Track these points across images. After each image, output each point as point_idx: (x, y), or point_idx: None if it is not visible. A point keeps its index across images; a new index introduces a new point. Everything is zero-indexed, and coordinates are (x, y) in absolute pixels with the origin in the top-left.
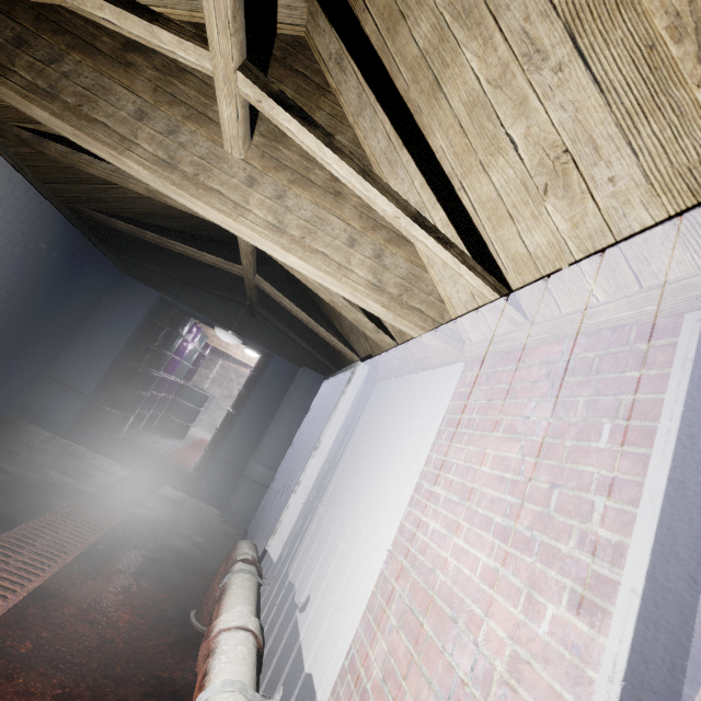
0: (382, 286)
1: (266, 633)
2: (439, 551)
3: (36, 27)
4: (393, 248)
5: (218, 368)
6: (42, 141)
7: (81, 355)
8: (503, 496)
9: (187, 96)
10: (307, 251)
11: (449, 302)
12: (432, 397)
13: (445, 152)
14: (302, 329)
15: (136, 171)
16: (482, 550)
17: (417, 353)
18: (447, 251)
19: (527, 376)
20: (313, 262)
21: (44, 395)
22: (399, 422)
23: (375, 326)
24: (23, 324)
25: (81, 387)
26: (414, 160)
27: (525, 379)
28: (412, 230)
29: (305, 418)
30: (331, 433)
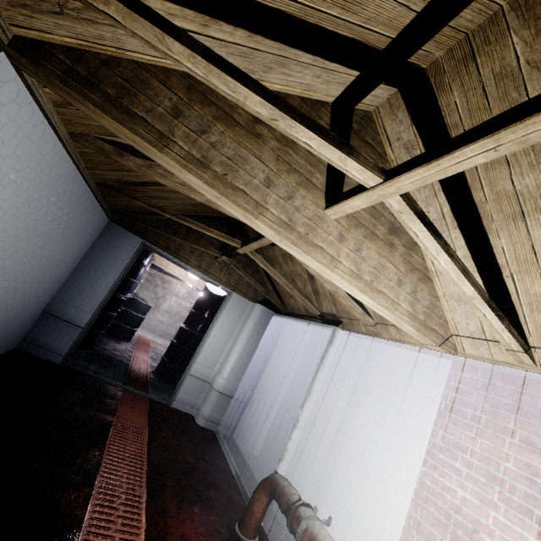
0: (416, 314)
1: (278, 530)
2: (478, 518)
3: (188, 98)
4: (422, 284)
5: (146, 275)
6: (122, 155)
7: (74, 292)
8: (538, 496)
9: (299, 165)
10: (374, 292)
11: (453, 325)
12: (418, 376)
13: (504, 252)
14: (254, 271)
15: (259, 227)
16: (528, 532)
17: (396, 335)
18: (502, 324)
19: (534, 403)
20: (378, 300)
21: (42, 328)
22: (381, 384)
23: (363, 311)
24: (41, 278)
25: (76, 320)
26: (465, 240)
27: (532, 405)
28: (480, 306)
29: (259, 344)
30: (319, 382)
